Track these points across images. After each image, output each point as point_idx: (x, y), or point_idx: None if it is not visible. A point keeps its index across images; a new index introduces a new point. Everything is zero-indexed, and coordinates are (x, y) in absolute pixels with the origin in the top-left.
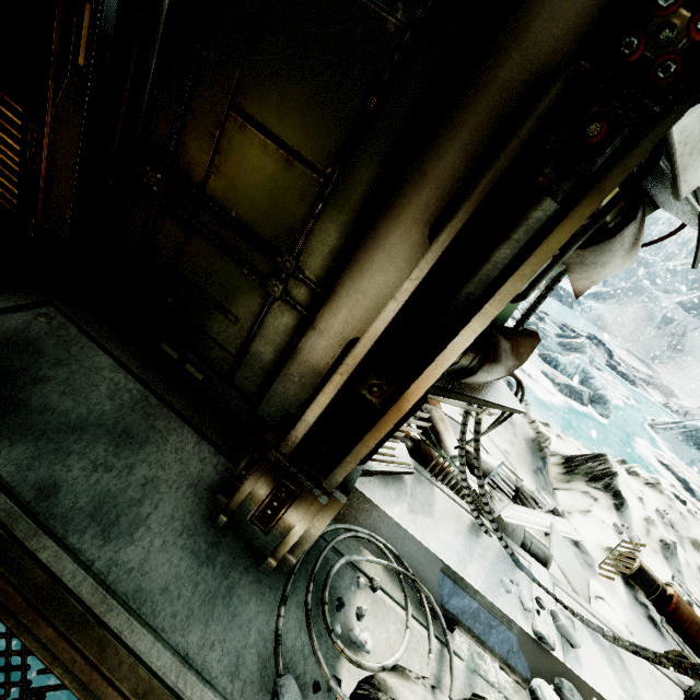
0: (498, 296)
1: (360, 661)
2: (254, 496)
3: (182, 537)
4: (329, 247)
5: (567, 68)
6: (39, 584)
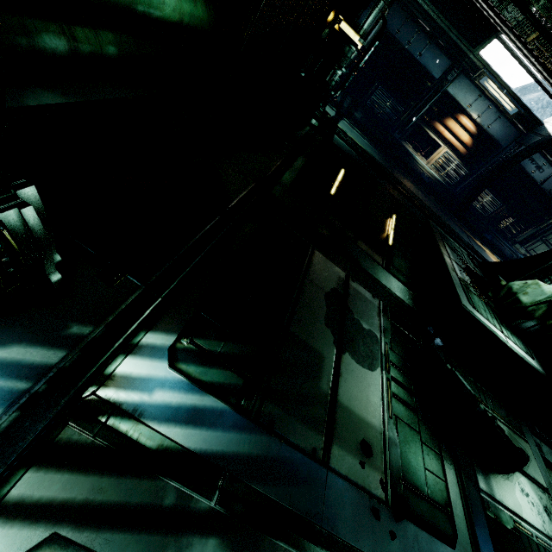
0: None
1: None
2: None
3: None
4: None
5: None
6: None
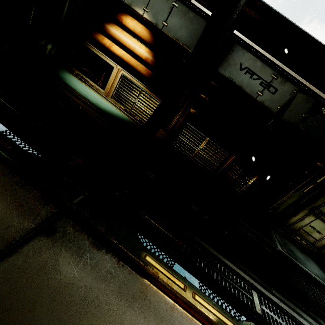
0: None
1: None
2: None
3: None
4: None
5: None
6: None
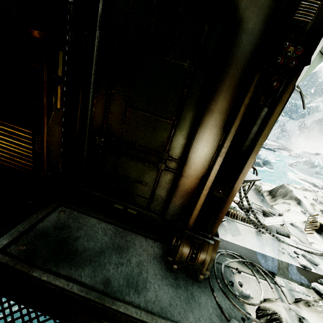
0: (258, 144)
1: (252, 302)
2: (184, 251)
3: (163, 281)
4: (180, 144)
5: (259, 69)
6: (125, 322)
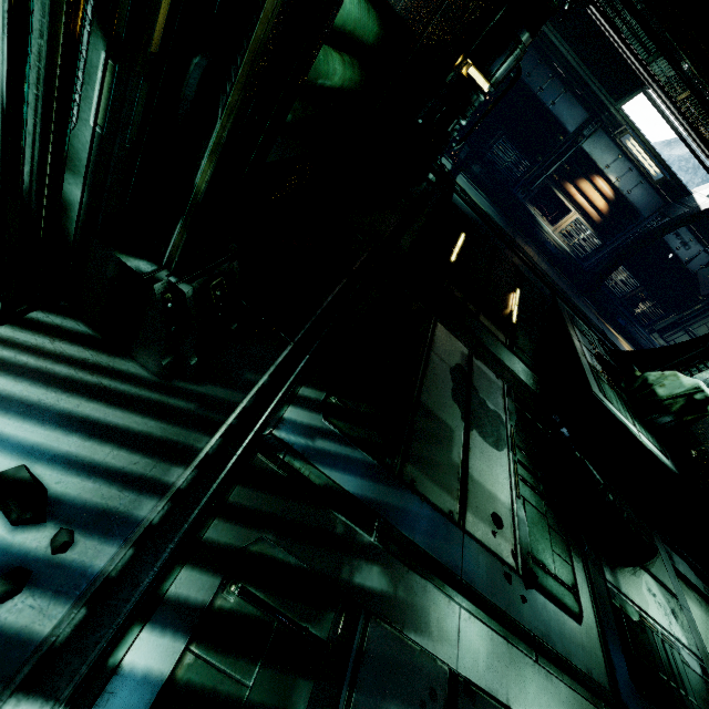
0: None
1: None
2: None
3: None
4: None
5: None
6: None
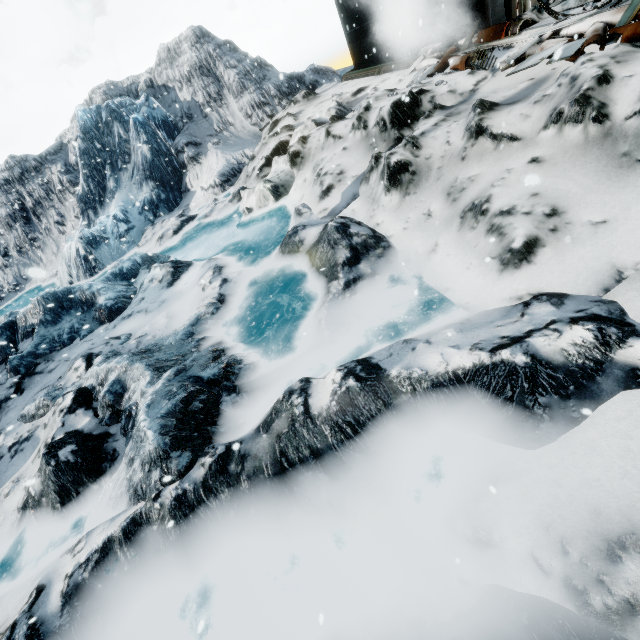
0: None
1: None
2: None
3: None
4: None
5: None
6: None
